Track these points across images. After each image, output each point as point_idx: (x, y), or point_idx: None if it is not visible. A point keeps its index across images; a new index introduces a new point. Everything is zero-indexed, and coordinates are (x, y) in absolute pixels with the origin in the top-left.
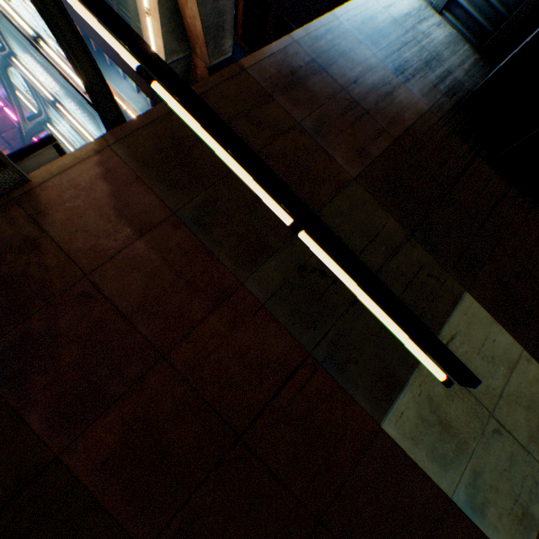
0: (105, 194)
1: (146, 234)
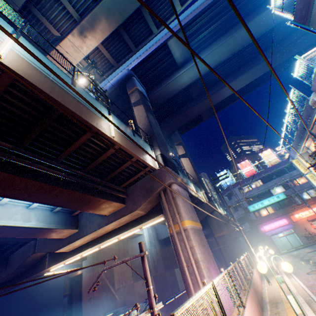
0: (164, 312)
1: (168, 309)
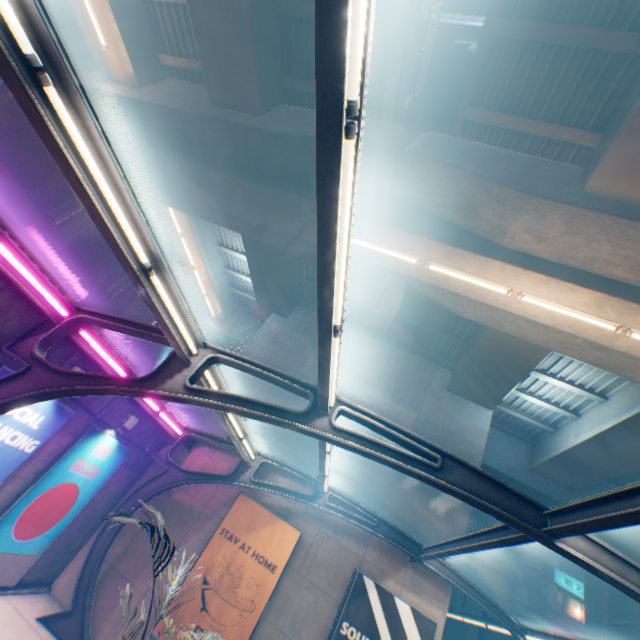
0: None
1: None
